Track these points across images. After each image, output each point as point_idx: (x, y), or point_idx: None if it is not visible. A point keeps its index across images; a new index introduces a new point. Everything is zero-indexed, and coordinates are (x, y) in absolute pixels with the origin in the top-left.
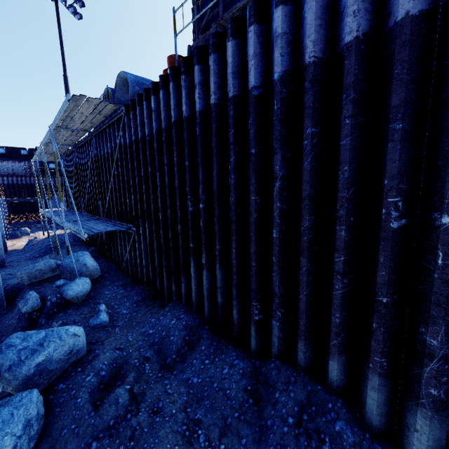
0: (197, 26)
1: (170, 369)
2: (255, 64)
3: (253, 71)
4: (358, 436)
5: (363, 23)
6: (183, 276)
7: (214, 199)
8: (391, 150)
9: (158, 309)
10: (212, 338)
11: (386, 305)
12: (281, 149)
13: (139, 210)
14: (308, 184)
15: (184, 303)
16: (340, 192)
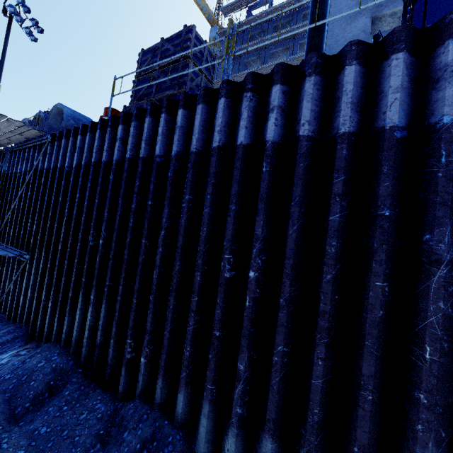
0: (135, 94)
1: (17, 420)
2: (161, 140)
3: (159, 144)
4: None
5: (223, 139)
6: (68, 313)
7: (113, 237)
8: (229, 222)
9: (29, 351)
10: (81, 382)
11: (219, 338)
12: (169, 206)
13: (39, 237)
14: (182, 236)
15: (63, 343)
16: (200, 246)
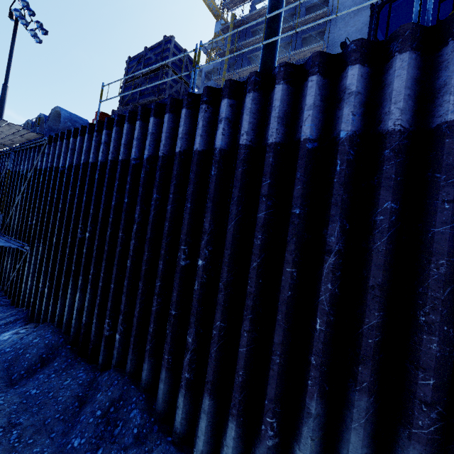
0: (122, 99)
1: (13, 384)
2: (136, 144)
3: (135, 148)
4: (144, 420)
5: (184, 145)
6: (61, 297)
7: (97, 231)
8: (185, 218)
9: (27, 330)
10: (69, 356)
11: (175, 316)
12: (141, 203)
13: (37, 231)
14: (150, 230)
15: (56, 324)
16: (163, 239)
